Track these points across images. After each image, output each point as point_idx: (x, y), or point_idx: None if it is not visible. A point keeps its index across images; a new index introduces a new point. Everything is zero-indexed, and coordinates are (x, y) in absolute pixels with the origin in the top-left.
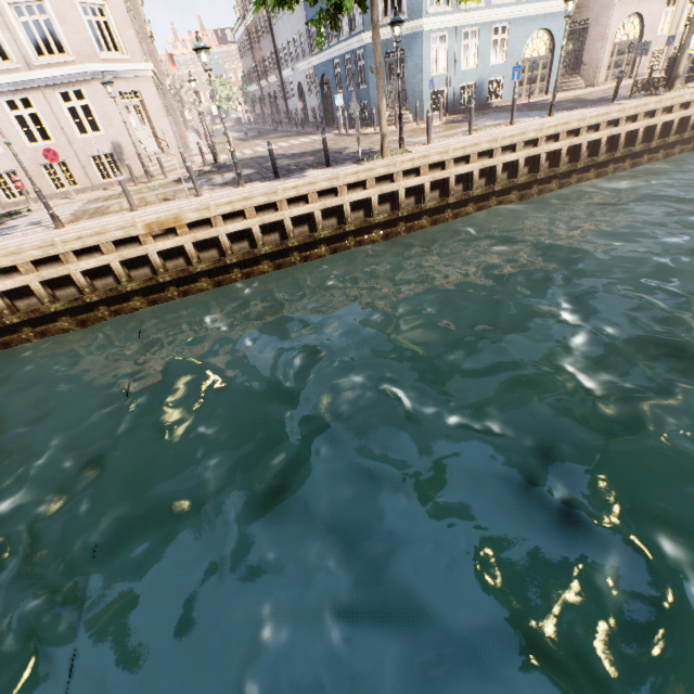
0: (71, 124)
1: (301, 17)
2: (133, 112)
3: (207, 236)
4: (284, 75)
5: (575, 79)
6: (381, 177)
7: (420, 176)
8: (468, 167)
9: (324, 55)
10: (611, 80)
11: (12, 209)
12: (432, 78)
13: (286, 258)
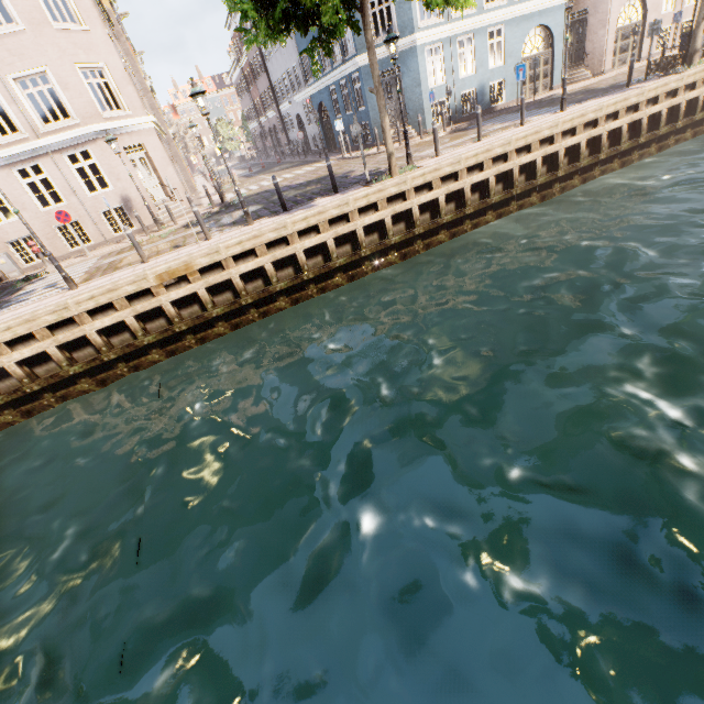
0: (80, 184)
1: (294, 52)
2: (139, 164)
3: (220, 280)
4: (282, 109)
5: (579, 71)
6: (392, 196)
7: (433, 190)
8: (483, 174)
9: (320, 84)
10: (618, 66)
11: (31, 273)
12: (431, 90)
13: (303, 292)
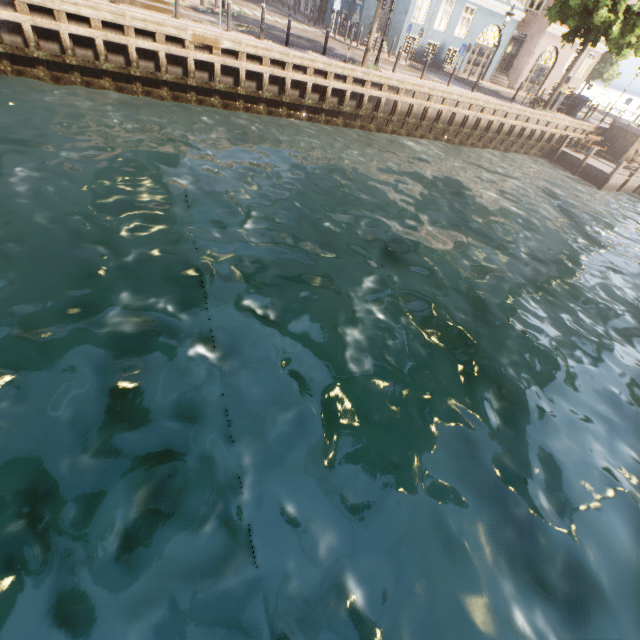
0: None
1: None
2: None
3: (233, 65)
4: None
5: (503, 78)
6: (357, 79)
7: (381, 91)
8: (412, 100)
9: None
10: (524, 91)
11: None
12: (411, 24)
13: (277, 109)
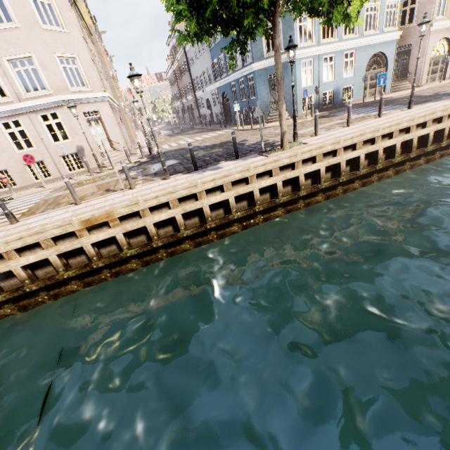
0: (48, 135)
1: (208, 60)
2: (94, 124)
3: (136, 227)
4: (197, 95)
5: (403, 83)
6: (283, 165)
7: (316, 162)
8: (356, 153)
9: (224, 80)
10: (429, 82)
11: (1, 197)
12: (305, 88)
13: (205, 237)
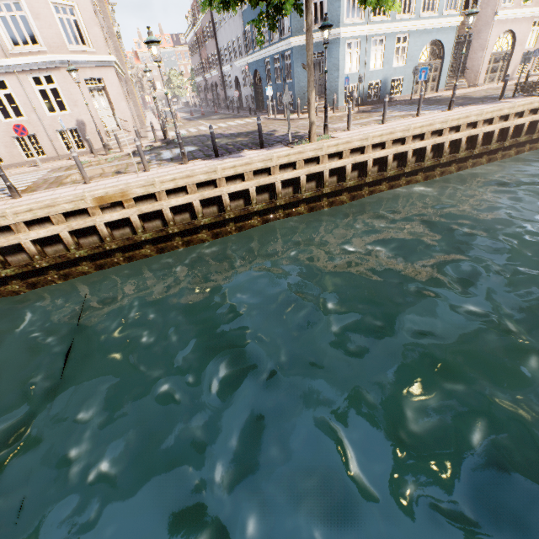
0: (41, 103)
1: (240, 25)
2: (97, 95)
3: (151, 209)
4: (224, 70)
5: (459, 80)
6: (309, 159)
7: (342, 158)
8: (384, 152)
9: (257, 55)
10: (488, 82)
11: None
12: (347, 76)
13: (223, 228)
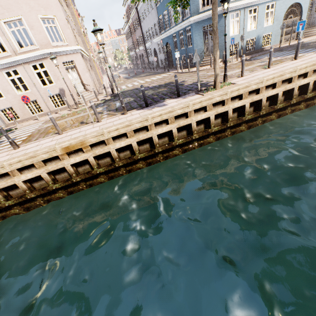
0: (38, 81)
1: (155, 16)
2: (70, 71)
3: (102, 152)
4: (147, 45)
5: (314, 29)
6: (216, 102)
7: (242, 99)
8: (276, 90)
9: (168, 33)
10: None
11: (10, 127)
12: (232, 37)
13: (154, 158)
